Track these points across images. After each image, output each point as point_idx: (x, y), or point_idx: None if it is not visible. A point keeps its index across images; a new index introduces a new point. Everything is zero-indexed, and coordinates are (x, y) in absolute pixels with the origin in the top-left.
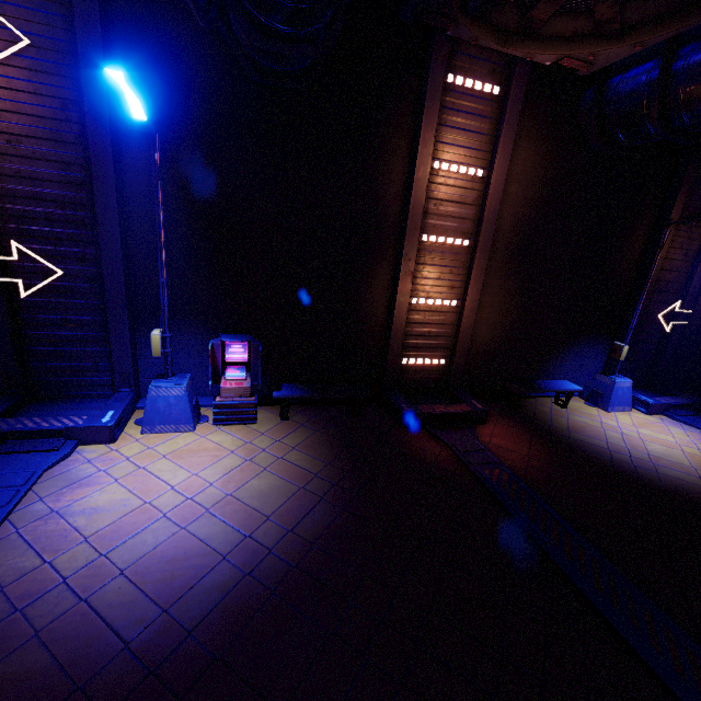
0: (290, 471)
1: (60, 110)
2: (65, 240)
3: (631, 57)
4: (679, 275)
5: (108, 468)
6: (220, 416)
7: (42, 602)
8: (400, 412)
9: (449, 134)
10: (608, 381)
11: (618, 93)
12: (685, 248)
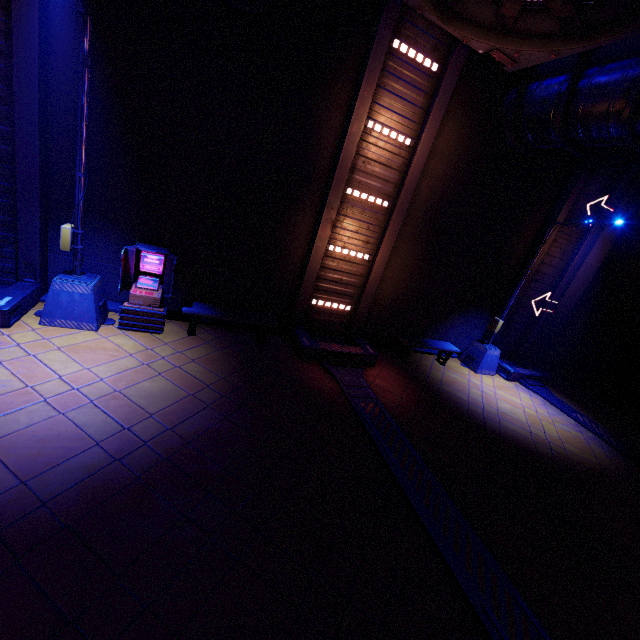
0: (184, 379)
1: None
2: None
3: (552, 68)
4: (555, 270)
5: None
6: (126, 321)
7: None
8: (300, 345)
9: (387, 98)
10: (482, 348)
11: (534, 97)
12: (563, 248)
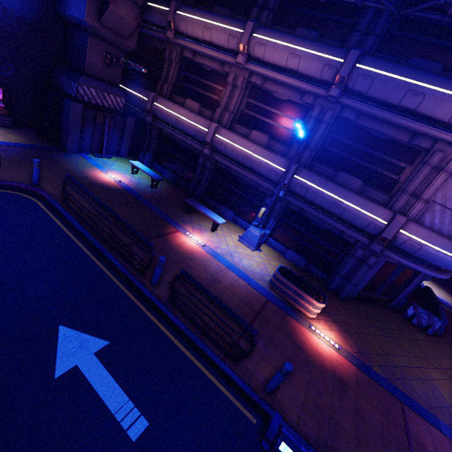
0: None
1: None
2: None
3: None
4: None
5: None
6: None
7: None
8: None
9: None
10: None
11: None
12: None
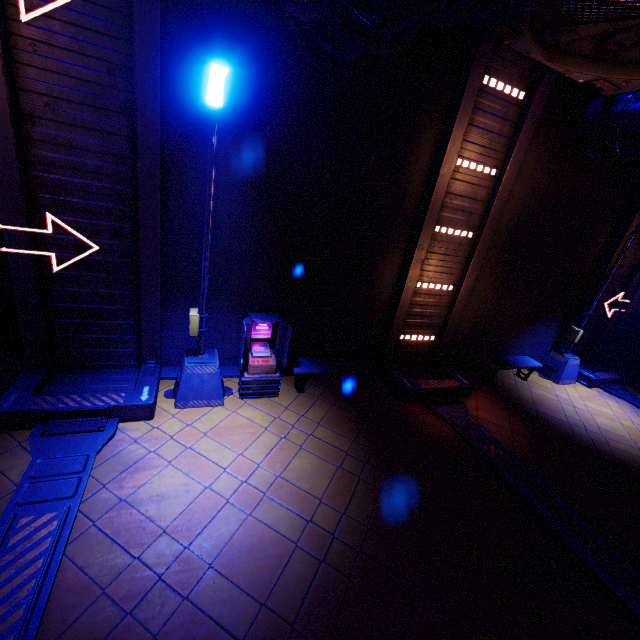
0: (324, 449)
1: (106, 74)
2: (100, 213)
3: None
4: (626, 270)
5: (157, 448)
6: (247, 391)
7: (147, 603)
8: (403, 387)
9: (474, 133)
10: (561, 359)
11: (625, 113)
12: (635, 247)
